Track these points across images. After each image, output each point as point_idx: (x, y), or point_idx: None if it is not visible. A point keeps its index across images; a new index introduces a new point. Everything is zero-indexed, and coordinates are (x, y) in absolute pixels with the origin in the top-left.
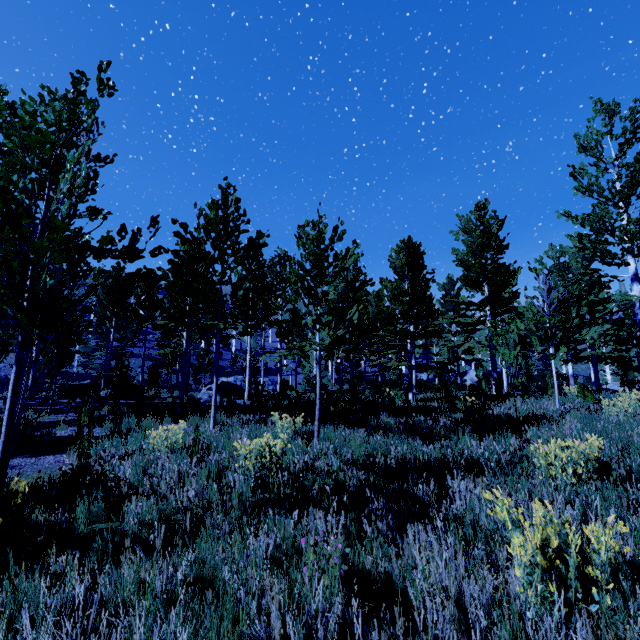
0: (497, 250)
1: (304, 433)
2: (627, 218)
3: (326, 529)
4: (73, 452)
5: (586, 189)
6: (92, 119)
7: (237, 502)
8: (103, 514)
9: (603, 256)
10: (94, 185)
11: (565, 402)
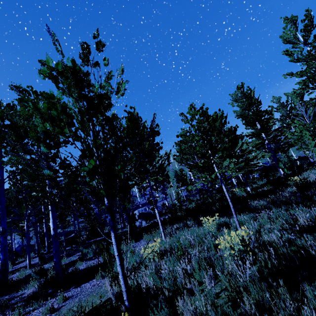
0: (257, 104)
1: (223, 224)
2: None
3: None
4: (98, 277)
5: (296, 59)
6: (106, 60)
7: (282, 282)
8: None
9: None
10: None
11: None
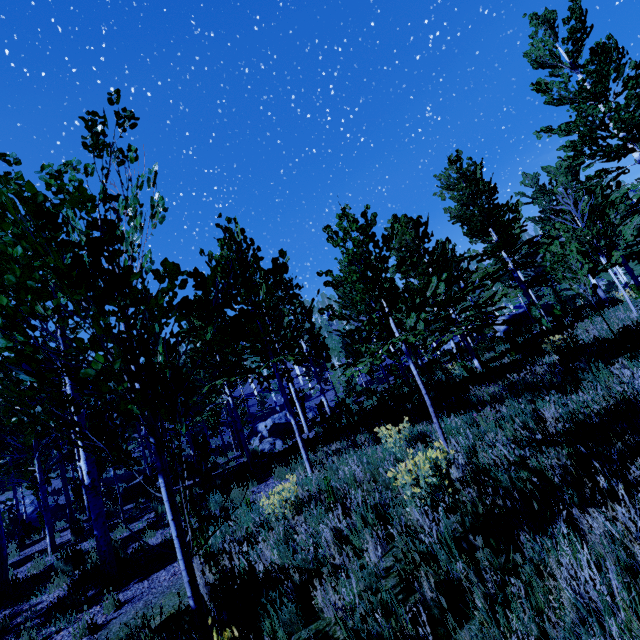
0: (489, 193)
1: (418, 437)
2: (614, 108)
3: (611, 529)
4: None
5: (557, 100)
6: (133, 151)
7: (481, 539)
8: (297, 619)
9: (606, 153)
10: None
11: (636, 307)
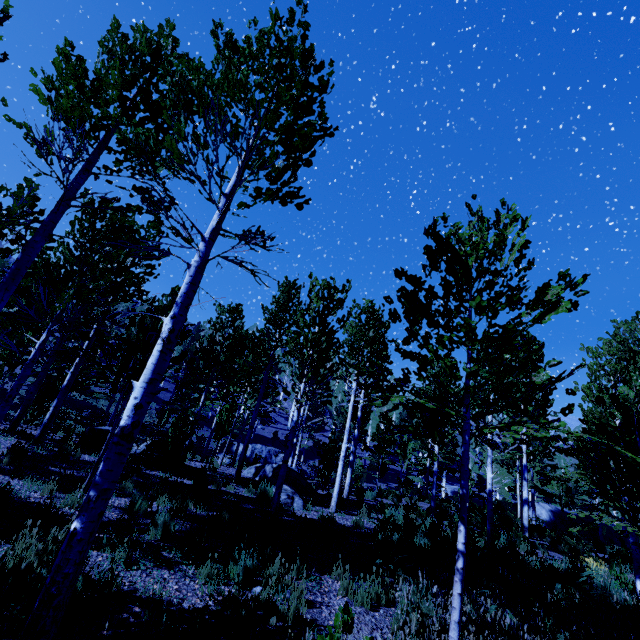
0: None
1: None
2: None
3: None
4: None
5: None
6: None
7: None
8: None
9: None
10: (311, 154)
11: None
